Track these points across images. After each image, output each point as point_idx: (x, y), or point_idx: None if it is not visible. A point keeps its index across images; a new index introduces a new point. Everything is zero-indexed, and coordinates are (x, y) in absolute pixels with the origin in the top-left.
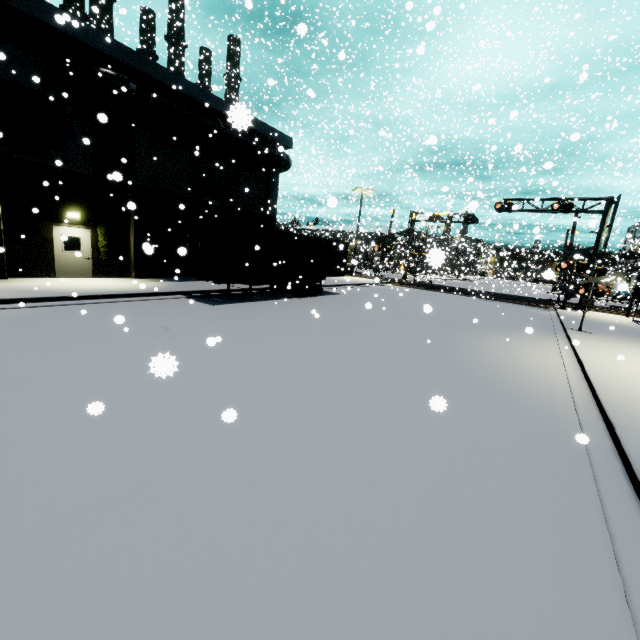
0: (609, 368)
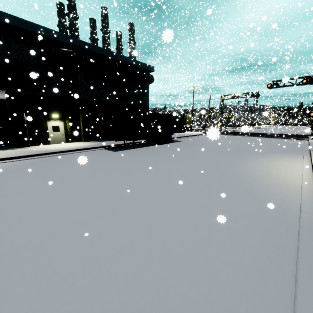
0: None
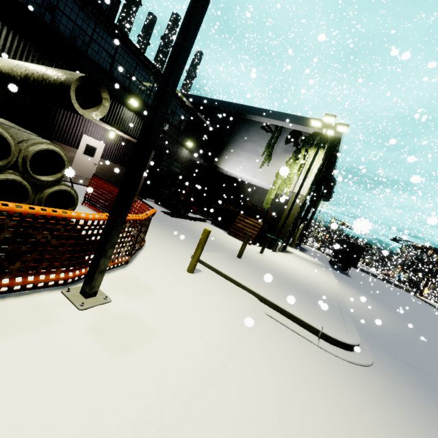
0: None
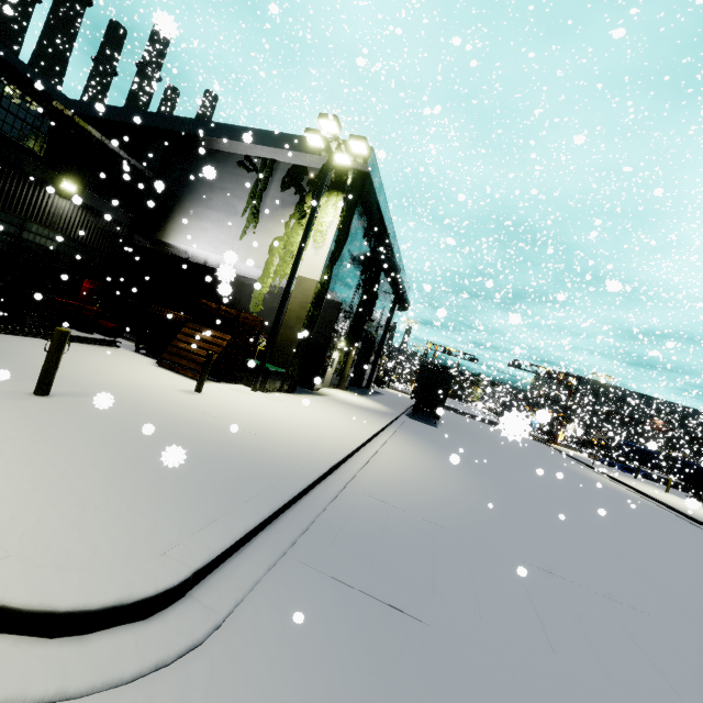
0: (645, 491)
